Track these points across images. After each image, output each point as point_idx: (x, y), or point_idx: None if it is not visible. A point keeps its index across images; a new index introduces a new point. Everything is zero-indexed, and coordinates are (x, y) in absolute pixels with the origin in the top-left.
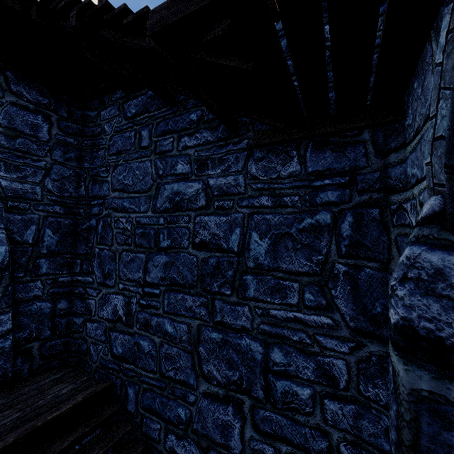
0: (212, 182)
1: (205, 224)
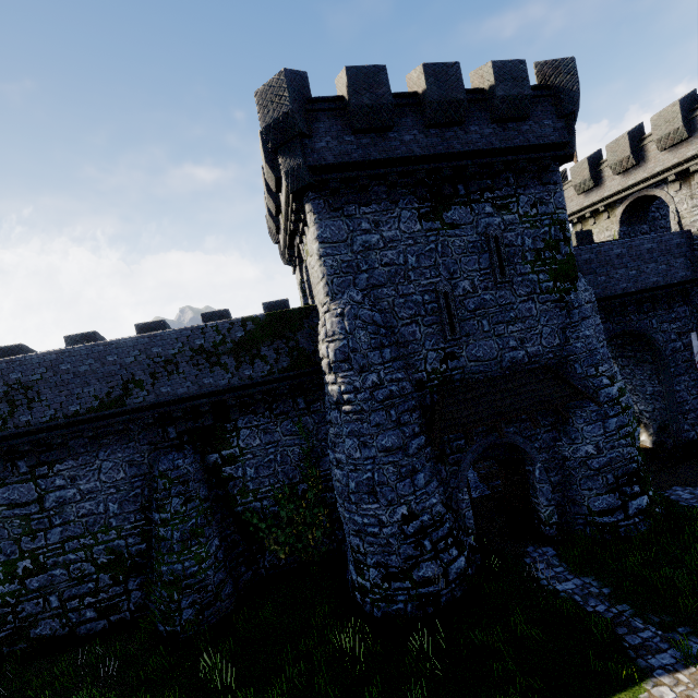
0: (661, 213)
1: (661, 223)
